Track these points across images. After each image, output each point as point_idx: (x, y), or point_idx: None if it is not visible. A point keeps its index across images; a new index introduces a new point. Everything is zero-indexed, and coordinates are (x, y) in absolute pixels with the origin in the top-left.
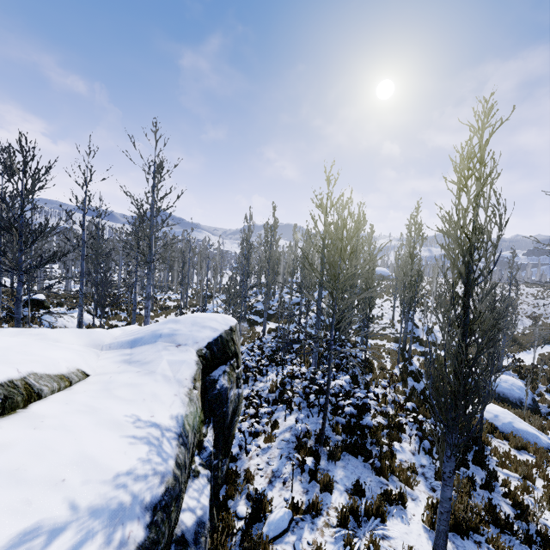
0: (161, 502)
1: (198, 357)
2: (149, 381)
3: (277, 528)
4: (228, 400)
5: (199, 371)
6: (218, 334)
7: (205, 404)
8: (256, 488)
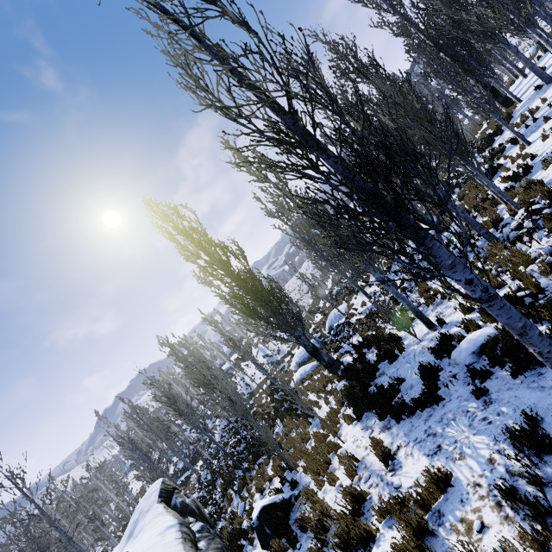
0: (179, 522)
1: (159, 503)
2: (150, 523)
3: (241, 510)
4: (188, 504)
5: (164, 504)
6: (159, 489)
7: (180, 514)
8: (228, 514)
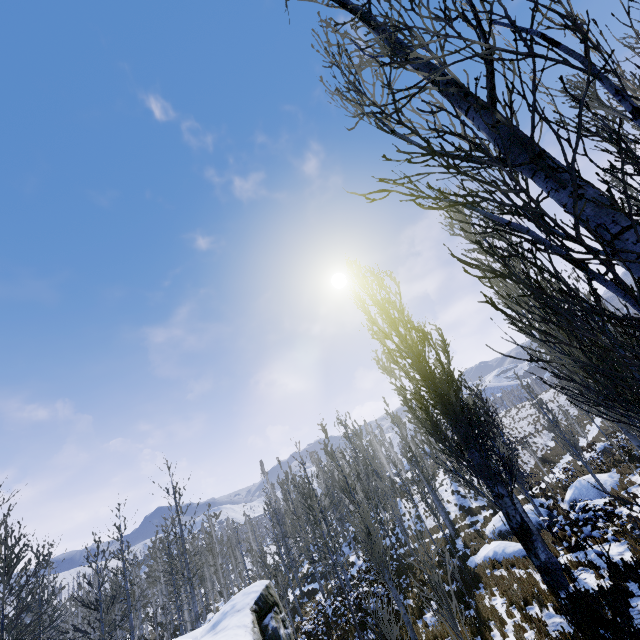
0: None
1: (251, 611)
2: (231, 630)
3: None
4: (280, 637)
5: (254, 617)
6: (259, 593)
7: None
8: None
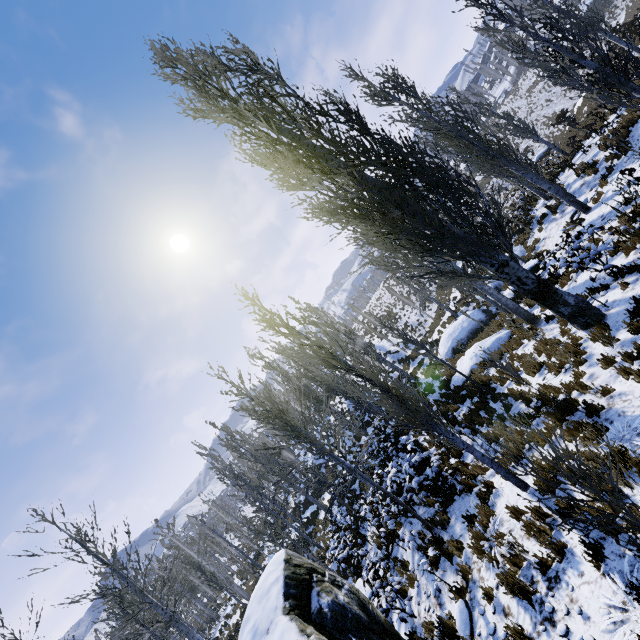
0: None
1: (288, 616)
2: None
3: (465, 623)
4: (345, 606)
5: (299, 621)
6: (282, 579)
7: (333, 634)
8: (432, 624)
